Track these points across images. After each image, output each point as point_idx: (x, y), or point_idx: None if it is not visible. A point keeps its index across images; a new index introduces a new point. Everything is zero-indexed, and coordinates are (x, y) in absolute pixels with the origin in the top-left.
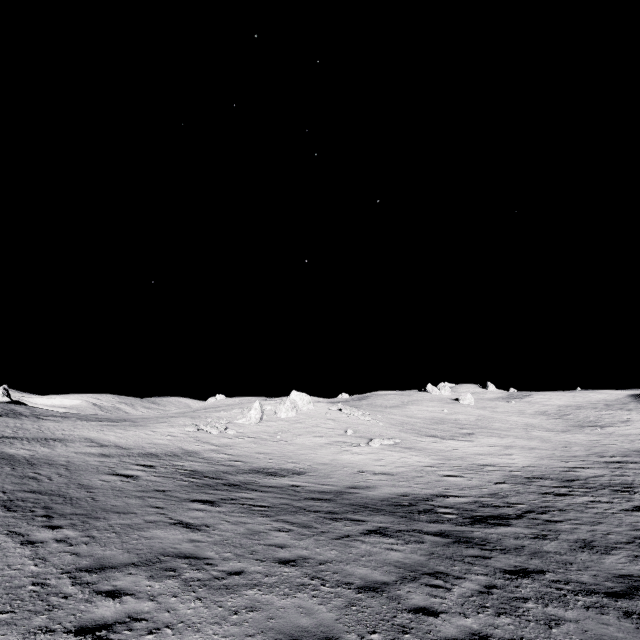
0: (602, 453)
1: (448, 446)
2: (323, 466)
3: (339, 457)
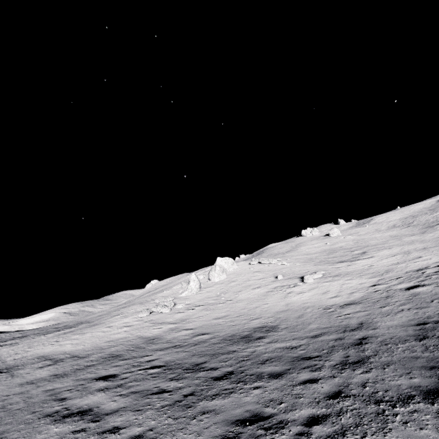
0: None
1: (363, 265)
2: (286, 314)
3: (289, 300)
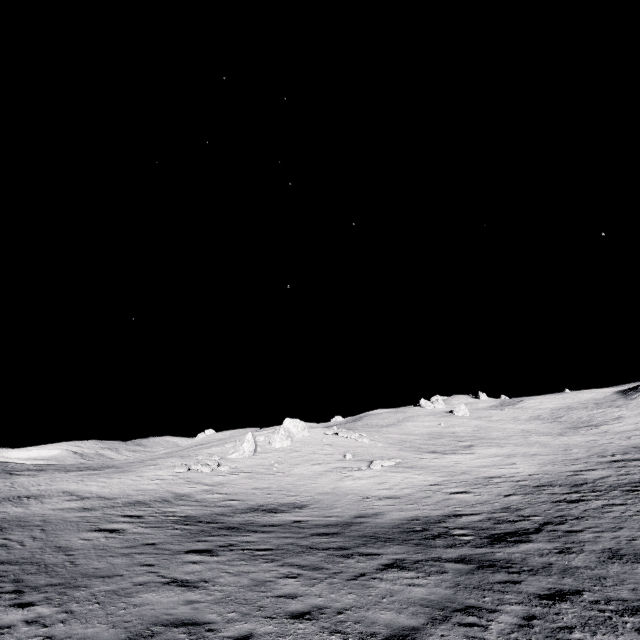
0: (602, 453)
1: (450, 461)
2: (325, 496)
3: (341, 484)
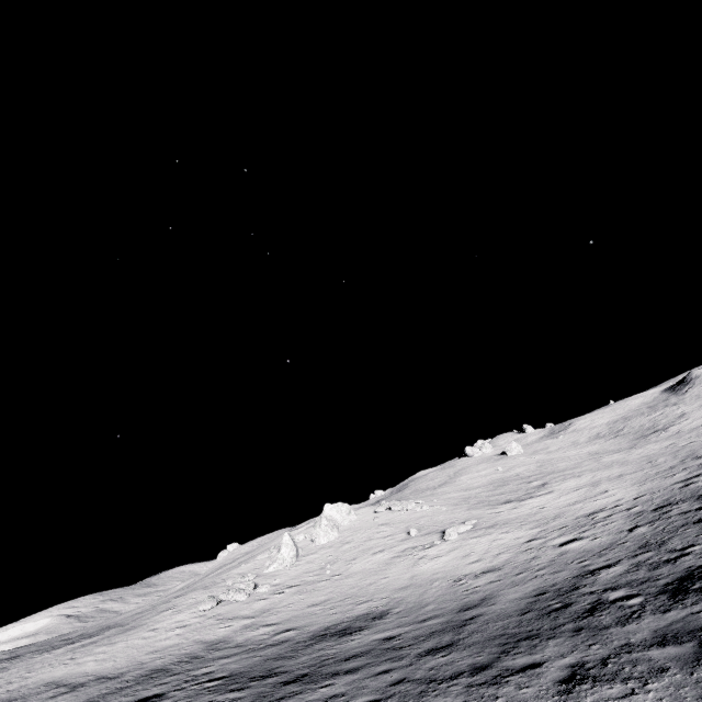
0: (693, 454)
1: (532, 507)
2: (405, 591)
3: (418, 570)
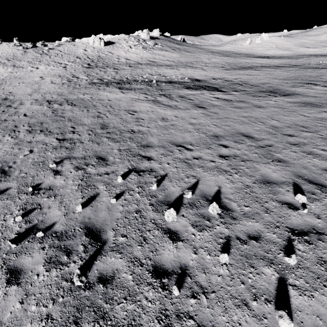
0: None
1: (305, 50)
2: (259, 54)
3: (265, 52)
